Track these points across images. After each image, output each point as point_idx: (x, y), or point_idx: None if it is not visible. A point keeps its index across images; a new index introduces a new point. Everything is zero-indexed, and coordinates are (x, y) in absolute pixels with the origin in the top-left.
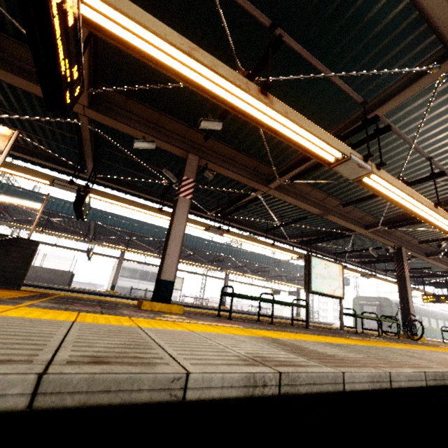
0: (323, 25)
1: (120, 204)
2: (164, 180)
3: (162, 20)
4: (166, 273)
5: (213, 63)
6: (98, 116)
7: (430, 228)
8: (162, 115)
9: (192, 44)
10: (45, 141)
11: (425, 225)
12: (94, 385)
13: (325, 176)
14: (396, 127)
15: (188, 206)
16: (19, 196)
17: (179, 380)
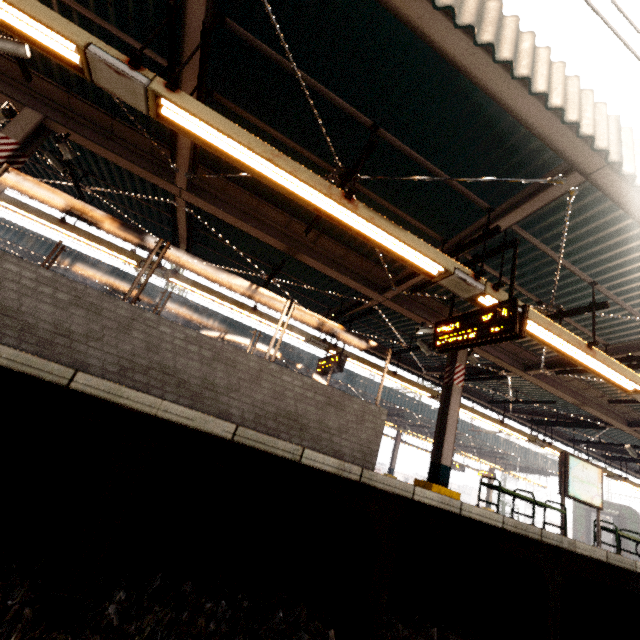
0: (638, 286)
1: (357, 363)
2: (404, 343)
3: (493, 264)
4: (445, 458)
5: (560, 332)
6: (393, 306)
7: None
8: (447, 307)
9: (548, 320)
10: (293, 292)
11: None
12: (616, 558)
13: None
14: None
15: (460, 393)
16: (208, 318)
17: (633, 563)
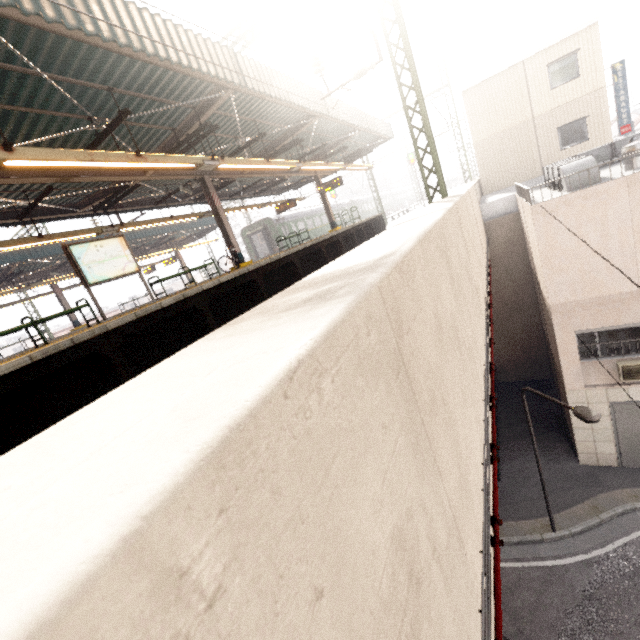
0: None
1: None
2: None
3: None
4: None
5: None
6: None
7: (215, 147)
8: None
9: None
10: None
11: (205, 145)
12: None
13: (7, 134)
14: (20, 63)
15: None
16: None
17: None
